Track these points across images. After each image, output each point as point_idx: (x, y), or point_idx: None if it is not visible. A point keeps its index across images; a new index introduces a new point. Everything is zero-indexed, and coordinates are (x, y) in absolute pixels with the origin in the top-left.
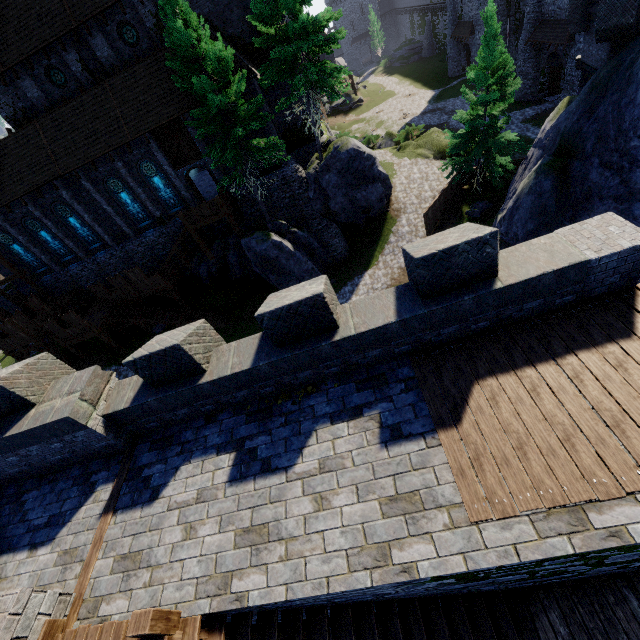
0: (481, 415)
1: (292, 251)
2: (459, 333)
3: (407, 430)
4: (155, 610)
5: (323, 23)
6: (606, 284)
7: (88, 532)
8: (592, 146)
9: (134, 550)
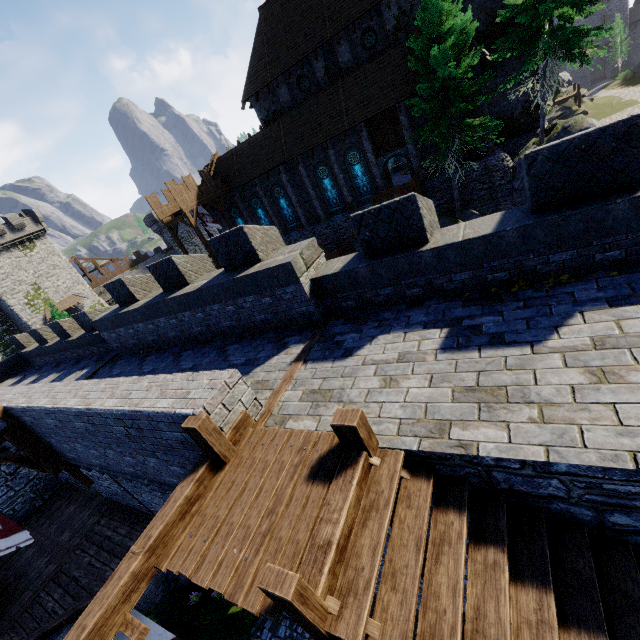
0: None
1: None
2: None
3: None
4: (362, 413)
5: None
6: None
7: (279, 372)
8: None
9: (324, 388)
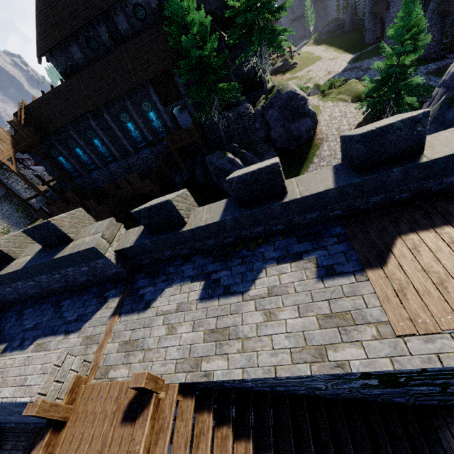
0: (404, 260)
1: (241, 166)
2: (384, 202)
3: (339, 269)
4: (148, 373)
5: None
6: None
7: (102, 326)
8: None
9: (132, 339)
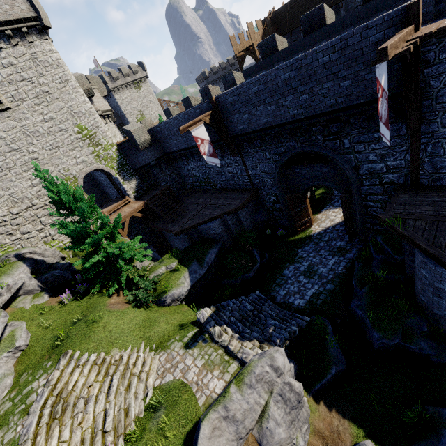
0: None
1: None
2: None
3: None
4: None
5: None
6: None
7: None
8: None
9: None
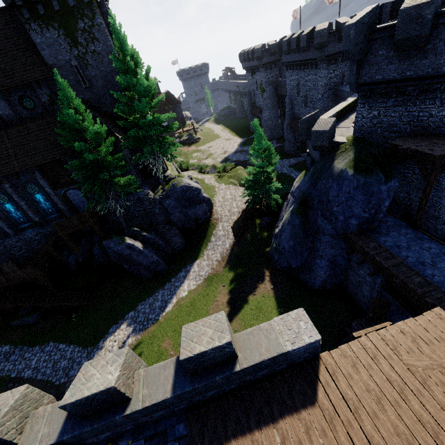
0: None
1: (141, 250)
2: (219, 392)
3: None
4: None
5: (163, 120)
6: (302, 357)
7: None
8: (317, 204)
9: None
